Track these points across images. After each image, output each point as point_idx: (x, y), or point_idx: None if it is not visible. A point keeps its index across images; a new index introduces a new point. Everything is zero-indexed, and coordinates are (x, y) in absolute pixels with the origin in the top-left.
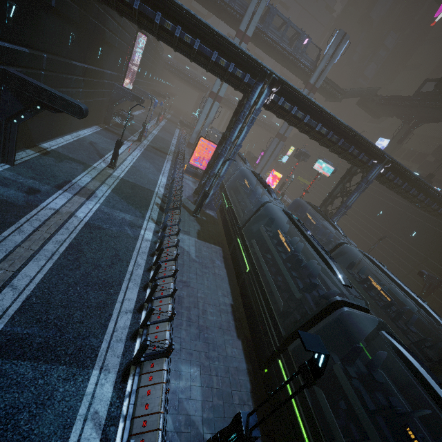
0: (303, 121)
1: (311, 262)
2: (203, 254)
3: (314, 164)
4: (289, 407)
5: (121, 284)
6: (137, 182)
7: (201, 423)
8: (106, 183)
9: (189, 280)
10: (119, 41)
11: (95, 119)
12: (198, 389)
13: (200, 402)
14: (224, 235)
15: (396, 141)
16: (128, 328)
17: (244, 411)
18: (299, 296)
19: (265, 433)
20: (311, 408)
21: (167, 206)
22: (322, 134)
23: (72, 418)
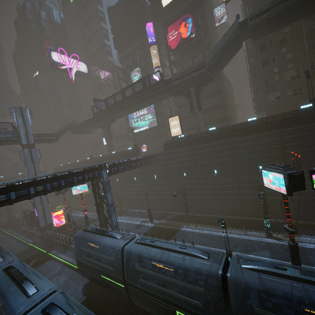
0: (11, 199)
1: None
2: None
3: (72, 192)
4: None
5: None
6: None
7: None
8: None
9: None
10: None
11: None
12: None
13: None
14: None
15: (108, 139)
16: None
17: None
18: None
19: None
20: None
21: None
22: (42, 190)
23: None
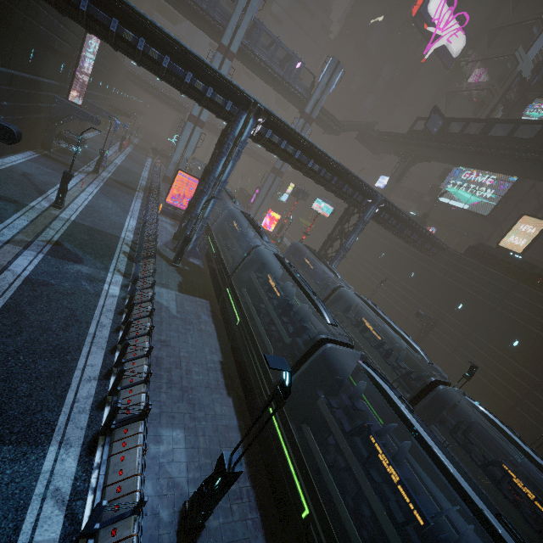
0: (294, 156)
1: (302, 306)
2: (186, 309)
3: (313, 204)
4: (279, 451)
5: (80, 349)
6: (95, 226)
7: (186, 483)
8: (50, 227)
9: (169, 339)
10: (60, 42)
11: (28, 141)
12: (182, 451)
13: (185, 463)
14: (212, 287)
15: (394, 179)
16: (93, 397)
17: (227, 452)
18: (288, 341)
19: (257, 483)
20: (299, 445)
21: (138, 255)
22: (315, 171)
23: (26, 499)
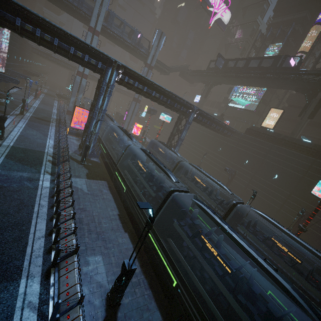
0: (143, 90)
1: (160, 175)
2: (93, 188)
3: (159, 116)
4: (157, 255)
5: (30, 222)
6: (27, 147)
7: (107, 283)
8: None
9: (85, 207)
10: None
11: None
12: (102, 267)
13: (105, 273)
14: (107, 173)
15: (203, 96)
16: (43, 247)
17: (126, 260)
18: (154, 195)
19: (148, 275)
20: (166, 249)
21: (58, 161)
22: (157, 97)
23: (11, 311)
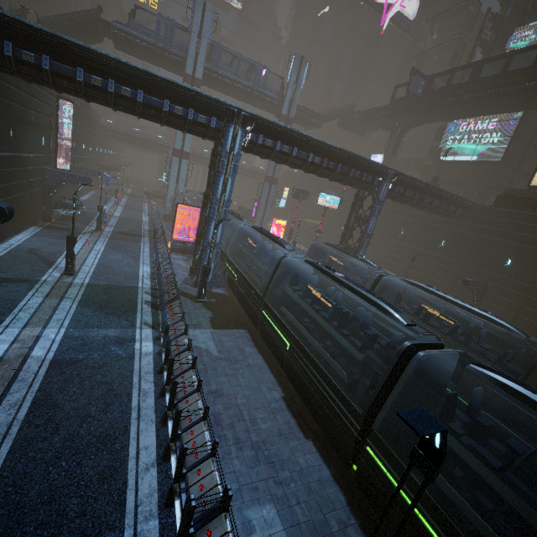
0: (292, 155)
1: (358, 310)
2: (226, 346)
3: (318, 200)
4: (401, 506)
5: (128, 431)
6: (110, 283)
7: None
8: (66, 297)
9: (220, 387)
10: (35, 115)
11: (29, 218)
12: (281, 535)
13: None
14: (243, 313)
15: (389, 153)
16: (157, 491)
17: None
18: (362, 357)
19: None
20: (430, 496)
21: (161, 301)
22: (316, 164)
23: None
